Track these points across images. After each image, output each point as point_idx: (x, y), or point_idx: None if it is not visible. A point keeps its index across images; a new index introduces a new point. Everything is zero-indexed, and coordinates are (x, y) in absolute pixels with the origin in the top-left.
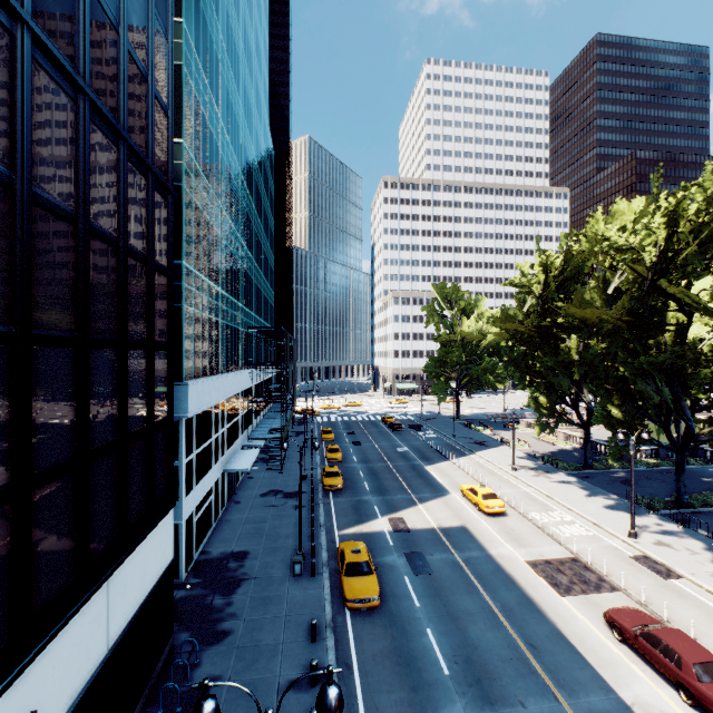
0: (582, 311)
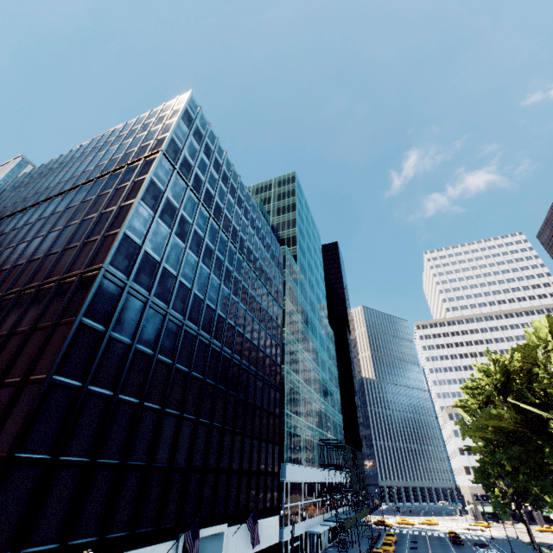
0: (488, 421)
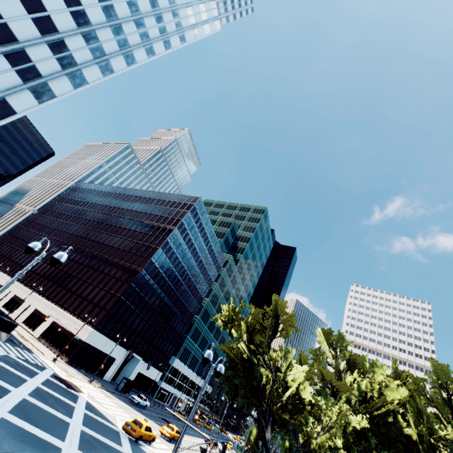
0: None
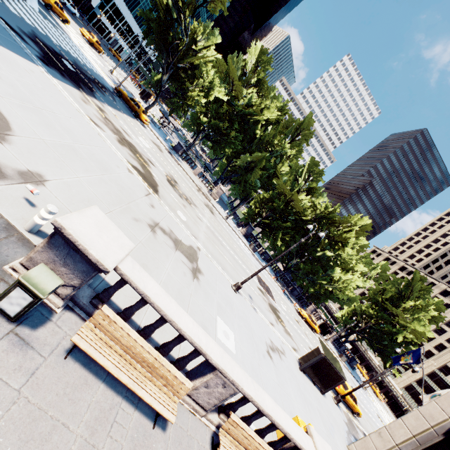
0: None
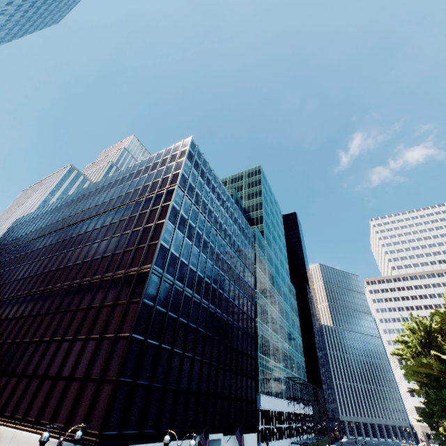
0: (418, 369)
